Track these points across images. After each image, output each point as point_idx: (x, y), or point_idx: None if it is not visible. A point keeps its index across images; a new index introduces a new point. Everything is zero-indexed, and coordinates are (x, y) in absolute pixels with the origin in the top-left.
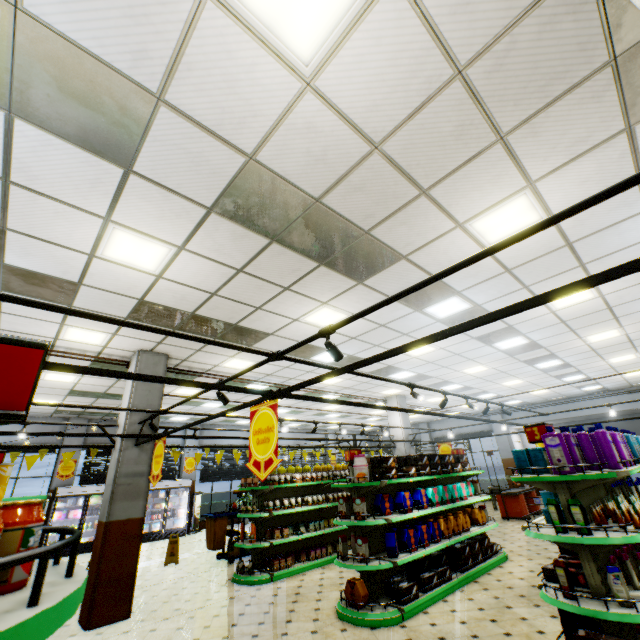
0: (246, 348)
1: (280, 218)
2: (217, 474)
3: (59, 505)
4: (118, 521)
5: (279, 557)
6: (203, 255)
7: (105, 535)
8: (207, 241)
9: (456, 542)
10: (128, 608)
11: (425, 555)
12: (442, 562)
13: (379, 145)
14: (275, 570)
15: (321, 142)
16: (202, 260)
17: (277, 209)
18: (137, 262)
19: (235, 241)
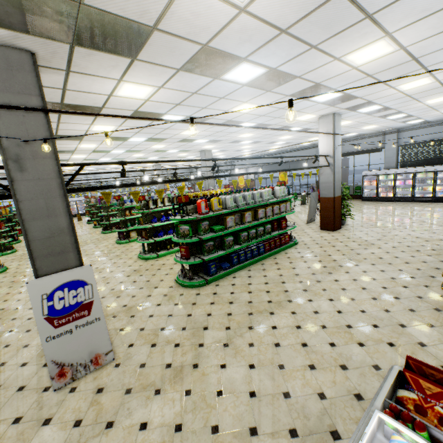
0: None
1: None
2: None
3: None
4: None
5: None
6: None
7: None
8: None
9: None
10: None
11: None
12: None
13: None
14: (96, 221)
15: None
16: None
17: None
18: None
19: None
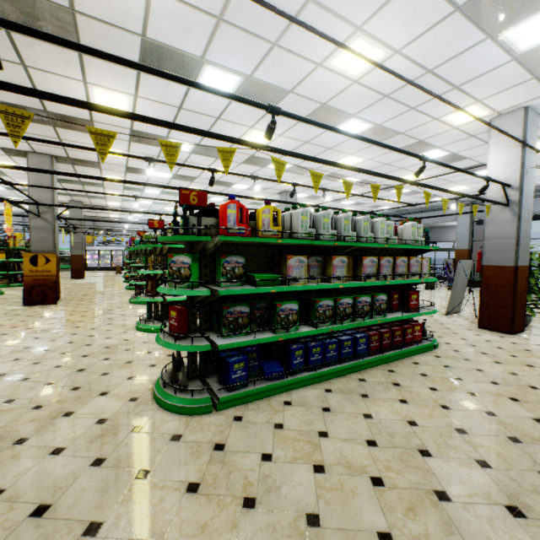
0: None
1: None
2: None
3: (89, 253)
4: (74, 255)
5: None
6: None
7: (71, 258)
8: None
9: None
10: (83, 276)
11: None
12: None
13: None
14: None
15: None
16: None
17: None
18: None
19: None
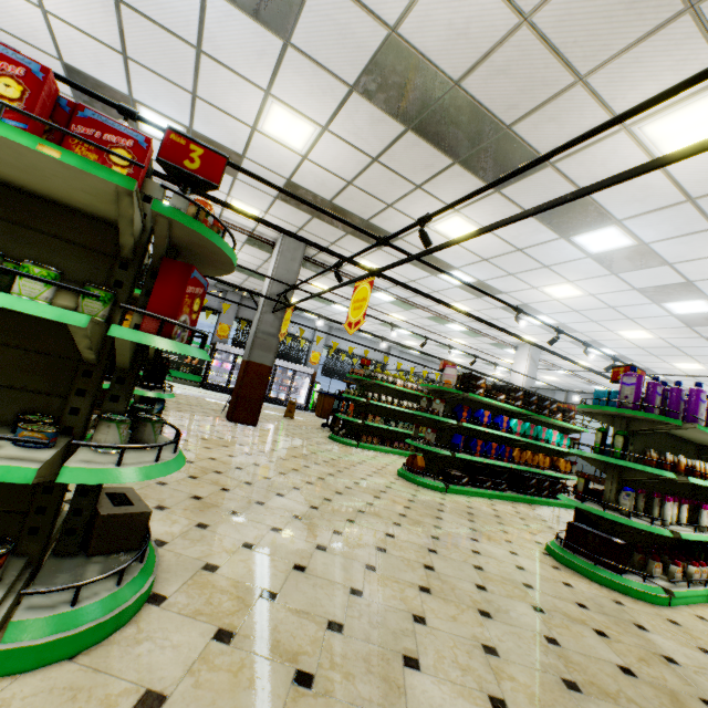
0: (357, 227)
1: (417, 103)
2: (336, 373)
3: (217, 356)
4: (255, 363)
5: (367, 435)
6: (343, 138)
7: (246, 369)
8: (347, 123)
9: (526, 474)
10: (256, 420)
11: (488, 467)
12: (502, 478)
13: (529, 16)
14: (362, 442)
15: (464, 13)
16: (342, 144)
17: (414, 92)
18: (288, 140)
19: (372, 126)
